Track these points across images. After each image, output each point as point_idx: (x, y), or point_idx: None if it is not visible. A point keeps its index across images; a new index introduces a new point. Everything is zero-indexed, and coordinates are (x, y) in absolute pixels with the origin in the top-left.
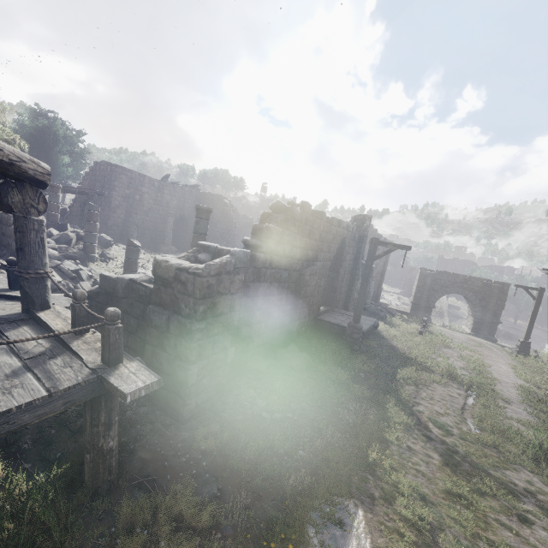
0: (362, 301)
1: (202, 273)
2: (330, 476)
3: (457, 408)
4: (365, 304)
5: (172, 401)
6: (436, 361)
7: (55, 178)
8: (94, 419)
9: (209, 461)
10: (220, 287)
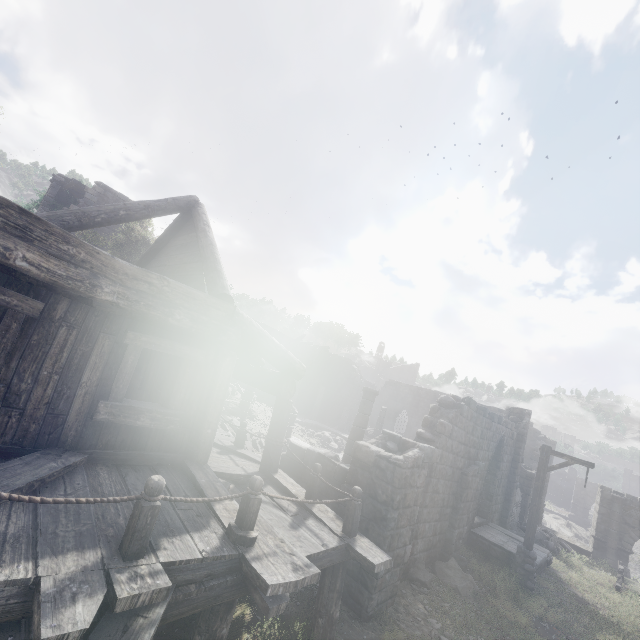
0: (535, 521)
1: (403, 465)
2: None
3: None
4: (525, 524)
5: (356, 590)
6: None
7: None
8: (332, 583)
9: None
10: (411, 479)
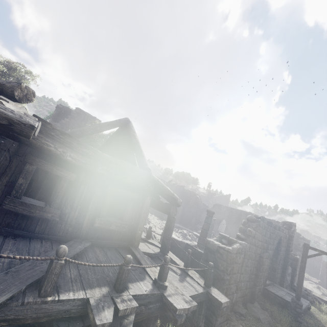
0: (301, 285)
1: (232, 252)
2: None
3: None
4: (294, 285)
5: (209, 315)
6: None
7: None
8: (200, 310)
9: None
10: (236, 259)
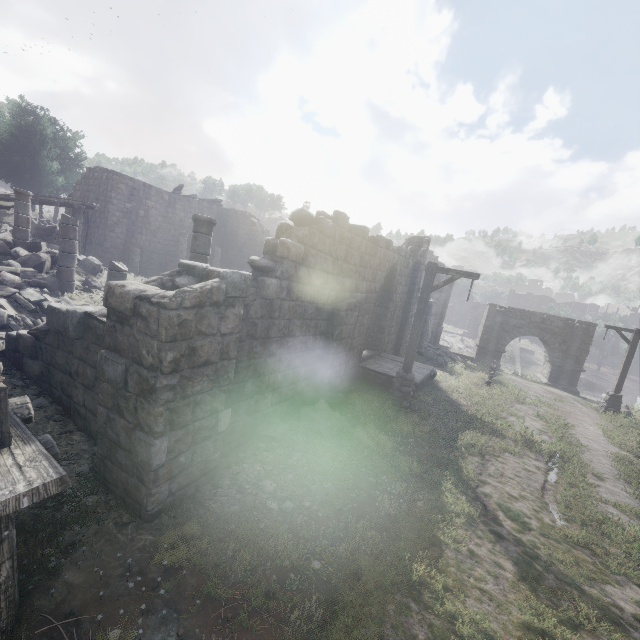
0: (415, 345)
1: (169, 304)
2: (353, 606)
3: (536, 489)
4: (420, 347)
5: (133, 488)
6: (507, 422)
7: (41, 189)
8: None
9: (173, 585)
10: (202, 324)
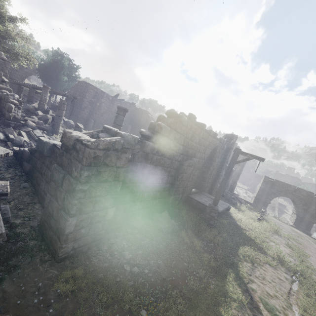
0: (221, 191)
1: (90, 145)
2: None
3: (284, 292)
4: (223, 192)
5: (54, 241)
6: (269, 245)
7: (57, 88)
8: None
9: (59, 306)
10: (107, 159)
